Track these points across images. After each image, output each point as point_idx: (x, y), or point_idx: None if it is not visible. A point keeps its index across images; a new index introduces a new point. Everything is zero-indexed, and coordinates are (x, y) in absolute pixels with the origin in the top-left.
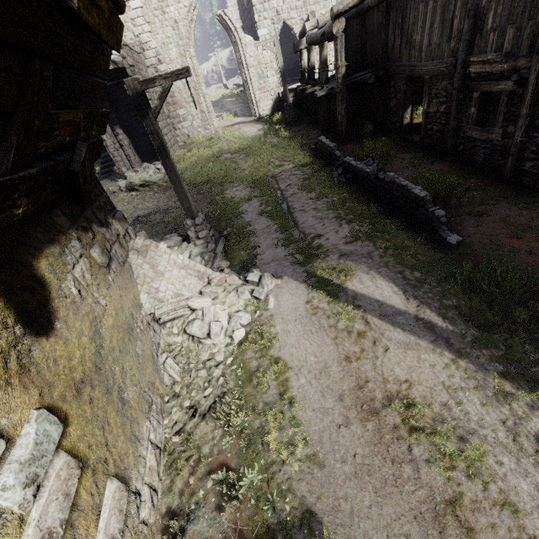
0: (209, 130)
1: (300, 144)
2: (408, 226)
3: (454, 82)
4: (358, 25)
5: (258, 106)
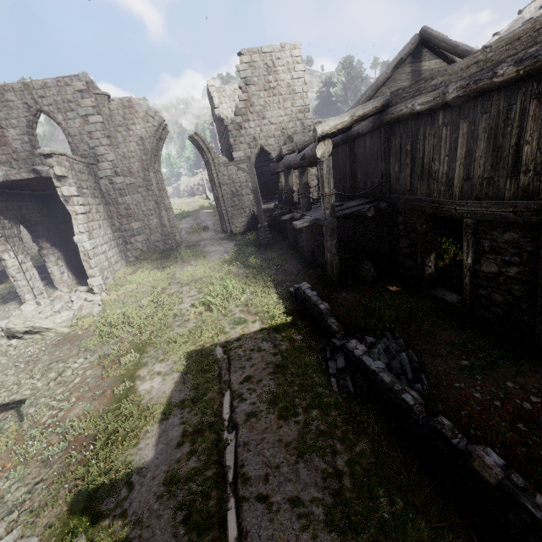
0: (169, 245)
1: (274, 282)
2: None
3: None
4: (344, 152)
5: (231, 223)
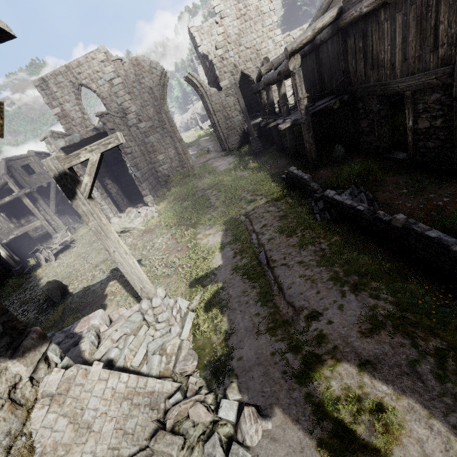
0: (186, 168)
1: (269, 174)
2: (455, 297)
3: (454, 92)
4: (312, 60)
5: (227, 142)
